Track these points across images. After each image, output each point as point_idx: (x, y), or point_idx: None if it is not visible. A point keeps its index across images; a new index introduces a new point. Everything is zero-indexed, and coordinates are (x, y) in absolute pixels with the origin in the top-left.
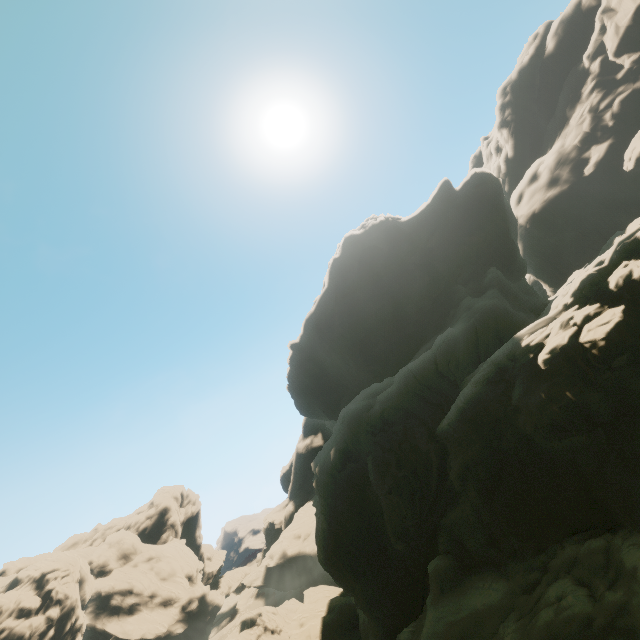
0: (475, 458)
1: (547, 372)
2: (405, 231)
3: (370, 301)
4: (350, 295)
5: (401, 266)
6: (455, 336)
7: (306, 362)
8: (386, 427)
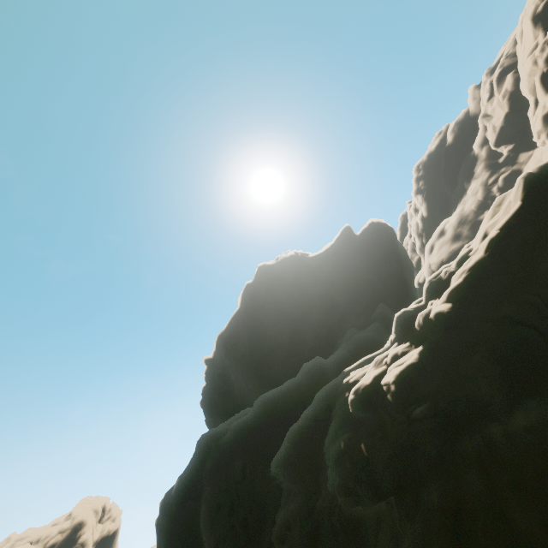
0: (295, 515)
1: (357, 415)
2: (310, 265)
3: (271, 324)
4: (254, 317)
5: (302, 295)
6: (323, 365)
7: (217, 378)
8: (231, 460)
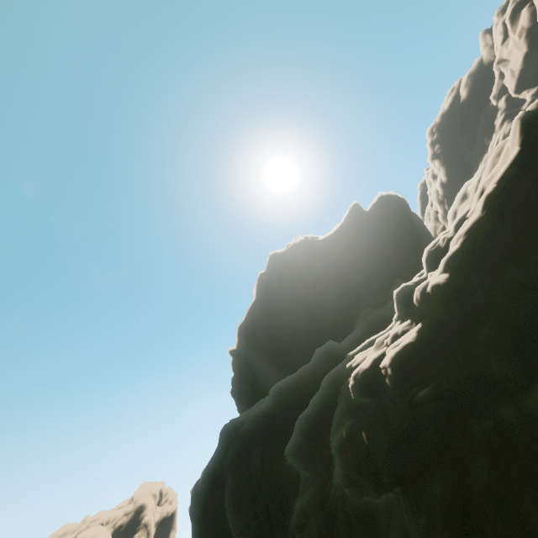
0: (310, 503)
1: (361, 401)
2: (321, 248)
3: (287, 311)
4: (269, 306)
5: (315, 279)
6: (336, 349)
7: (243, 368)
8: (251, 449)
